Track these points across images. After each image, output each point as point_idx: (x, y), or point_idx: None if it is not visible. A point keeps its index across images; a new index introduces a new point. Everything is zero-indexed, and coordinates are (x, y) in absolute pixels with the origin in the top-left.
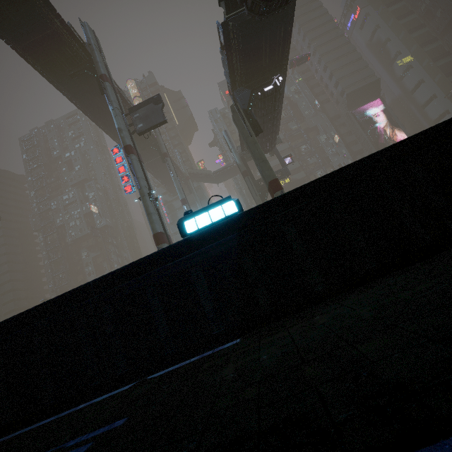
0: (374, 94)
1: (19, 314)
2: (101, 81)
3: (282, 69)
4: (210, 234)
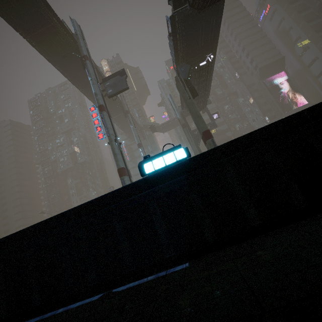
0: (280, 68)
1: (17, 232)
2: (83, 60)
3: (213, 49)
4: (164, 174)
